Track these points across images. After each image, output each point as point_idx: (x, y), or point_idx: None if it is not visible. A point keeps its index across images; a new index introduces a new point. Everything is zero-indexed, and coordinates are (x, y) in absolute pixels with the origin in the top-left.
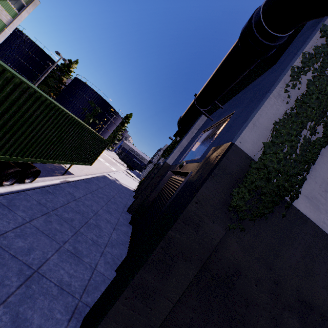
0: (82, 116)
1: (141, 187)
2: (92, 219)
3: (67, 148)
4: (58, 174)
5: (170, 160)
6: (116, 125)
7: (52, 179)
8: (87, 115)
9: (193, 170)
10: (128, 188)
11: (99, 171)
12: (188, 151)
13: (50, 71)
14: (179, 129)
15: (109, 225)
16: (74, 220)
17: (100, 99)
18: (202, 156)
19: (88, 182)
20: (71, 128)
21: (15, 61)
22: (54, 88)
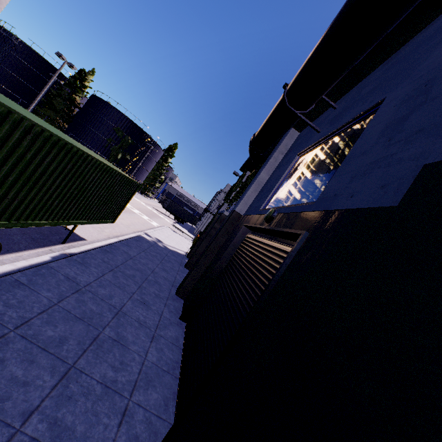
0: (107, 151)
1: (196, 250)
2: (109, 326)
3: (52, 197)
4: (53, 242)
5: (241, 207)
6: (156, 161)
7: (38, 254)
8: (113, 148)
9: (311, 230)
10: (177, 252)
11: (132, 230)
12: (275, 191)
13: (56, 88)
14: (252, 157)
15: (143, 333)
16: (67, 340)
17: (130, 125)
18: (325, 197)
19: (110, 250)
20: (49, 156)
21: (5, 77)
22: (63, 113)
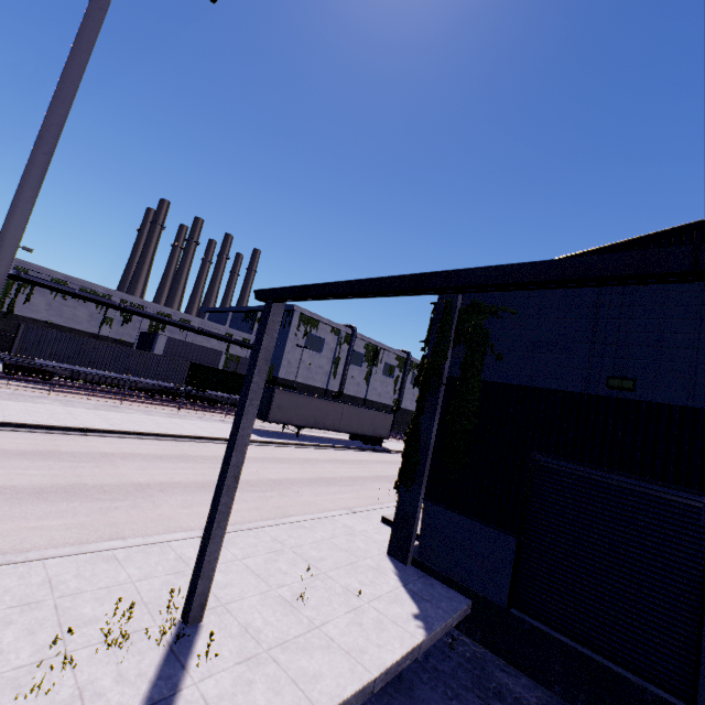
0: None
1: None
2: None
3: None
4: None
5: None
6: None
7: None
8: None
9: None
10: None
11: None
12: None
13: None
14: None
15: None
16: None
17: None
18: None
19: None
20: None
21: None
22: None
